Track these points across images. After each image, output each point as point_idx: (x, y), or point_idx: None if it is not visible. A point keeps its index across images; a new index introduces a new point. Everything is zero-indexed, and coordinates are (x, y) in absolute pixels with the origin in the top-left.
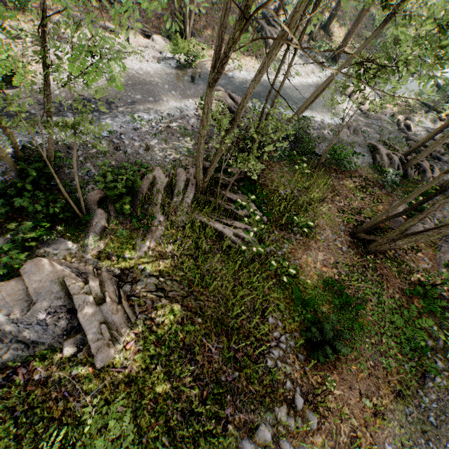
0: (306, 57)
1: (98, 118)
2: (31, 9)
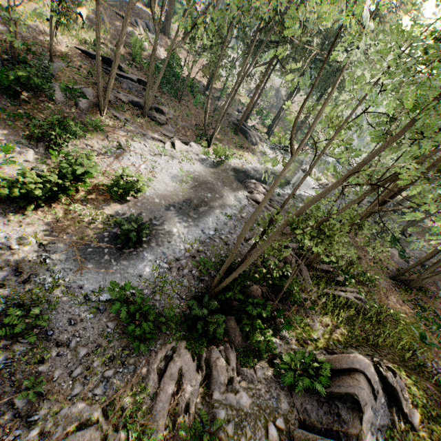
0: (274, 149)
1: (198, 219)
2: (103, 128)
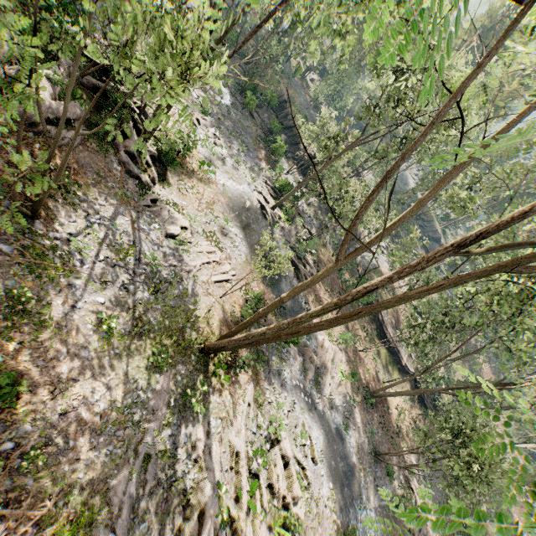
0: None
1: None
2: None
